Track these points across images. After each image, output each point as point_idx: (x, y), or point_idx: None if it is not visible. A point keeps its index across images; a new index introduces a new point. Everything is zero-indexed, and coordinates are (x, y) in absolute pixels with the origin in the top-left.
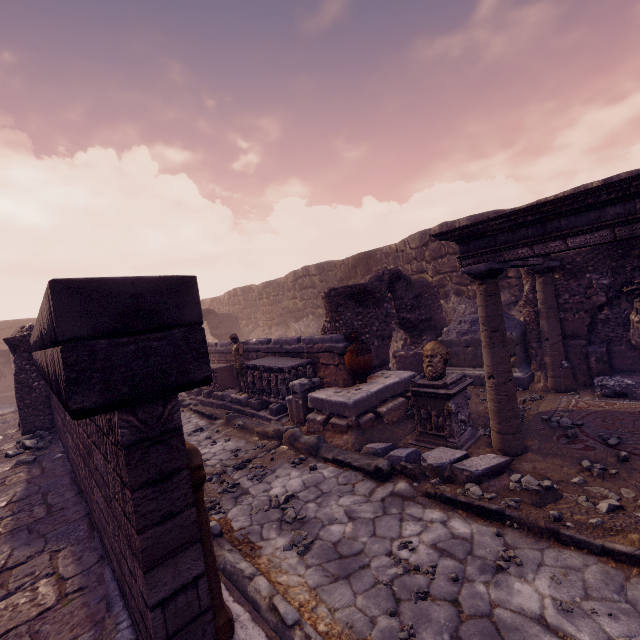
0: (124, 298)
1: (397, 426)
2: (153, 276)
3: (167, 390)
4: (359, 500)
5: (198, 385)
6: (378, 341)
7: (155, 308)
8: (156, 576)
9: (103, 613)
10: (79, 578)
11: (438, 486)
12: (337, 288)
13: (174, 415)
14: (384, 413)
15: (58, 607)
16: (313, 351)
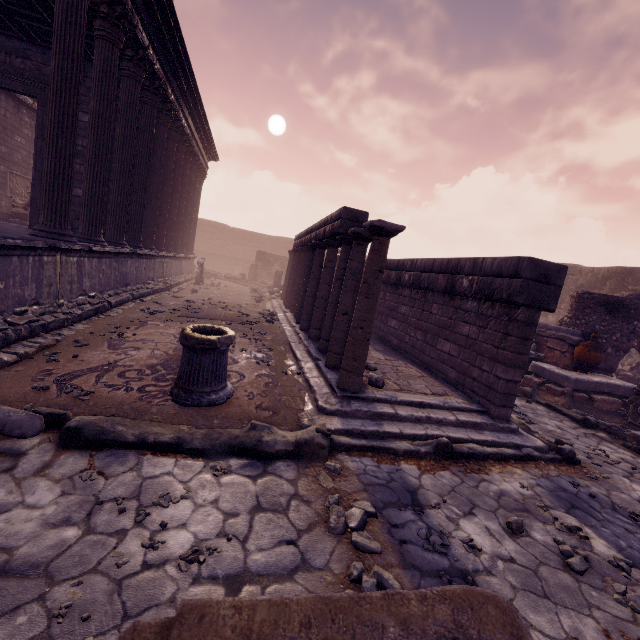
0: (543, 269)
1: (604, 414)
2: (554, 263)
3: (540, 308)
4: (566, 426)
5: (549, 311)
6: (612, 350)
7: (550, 275)
8: (509, 370)
9: (448, 386)
10: (426, 374)
11: (635, 445)
12: (592, 293)
13: (537, 319)
14: (597, 399)
15: (425, 377)
16: (543, 335)
